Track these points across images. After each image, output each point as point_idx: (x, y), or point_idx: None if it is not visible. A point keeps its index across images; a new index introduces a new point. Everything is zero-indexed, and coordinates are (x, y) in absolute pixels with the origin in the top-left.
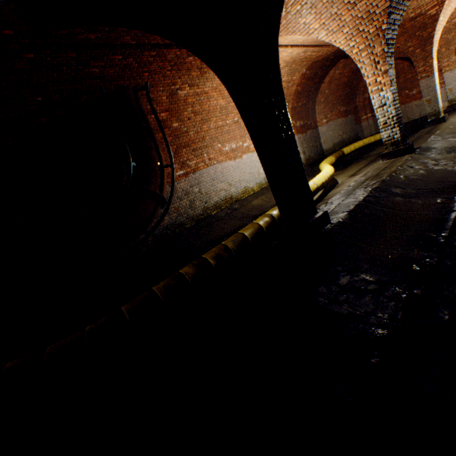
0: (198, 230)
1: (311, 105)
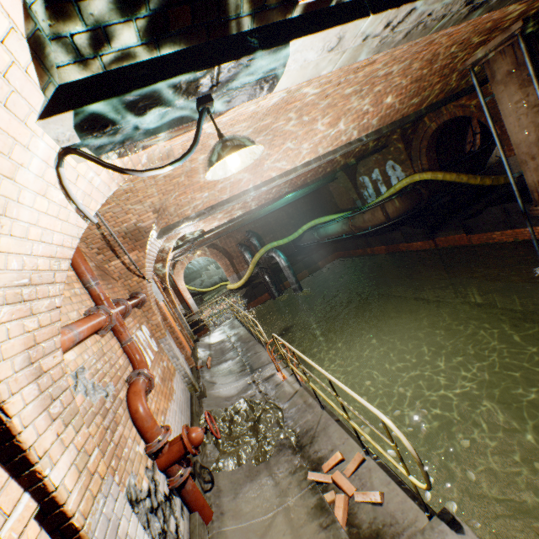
0: (500, 167)
1: None
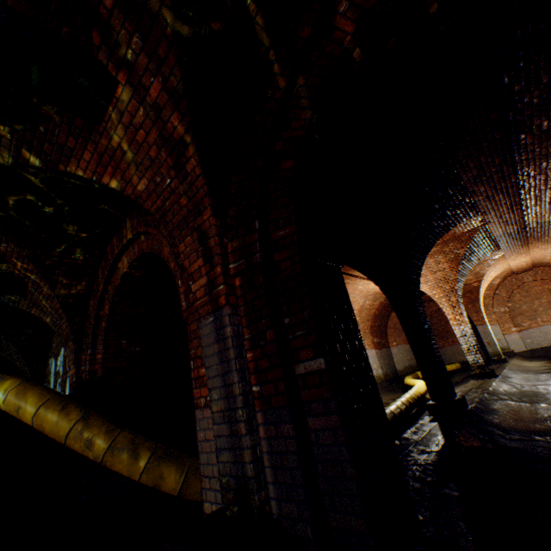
0: None
1: (383, 327)
